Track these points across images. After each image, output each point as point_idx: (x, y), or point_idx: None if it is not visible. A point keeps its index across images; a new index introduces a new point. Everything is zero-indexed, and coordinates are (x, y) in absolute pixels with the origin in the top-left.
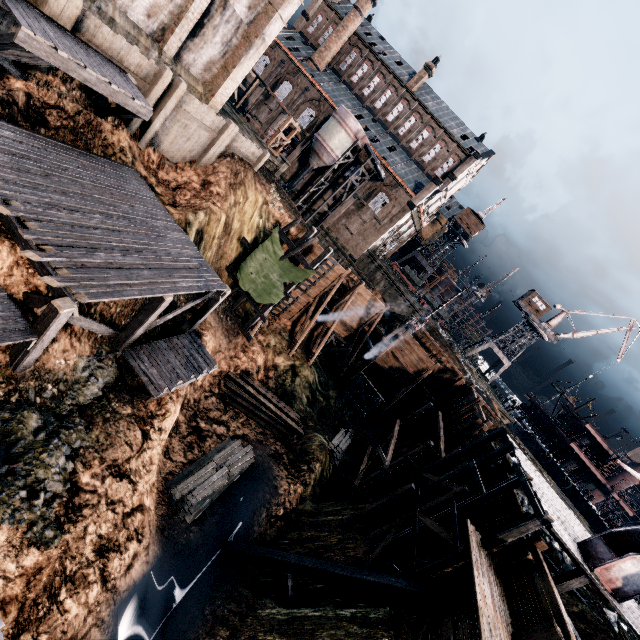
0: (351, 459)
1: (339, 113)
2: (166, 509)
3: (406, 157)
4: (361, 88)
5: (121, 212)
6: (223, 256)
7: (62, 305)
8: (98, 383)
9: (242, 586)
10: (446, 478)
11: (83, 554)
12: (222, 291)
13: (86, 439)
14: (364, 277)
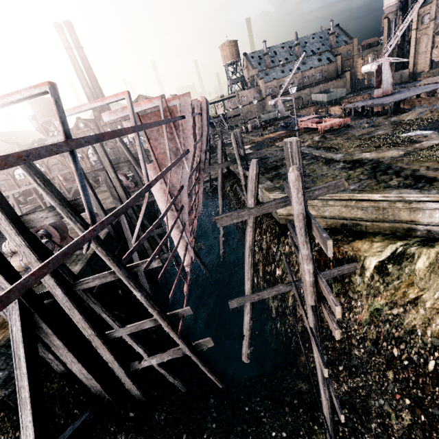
0: None
1: None
2: None
3: None
4: None
5: None
6: None
7: None
8: None
9: None
10: None
11: None
12: None
13: None
14: None
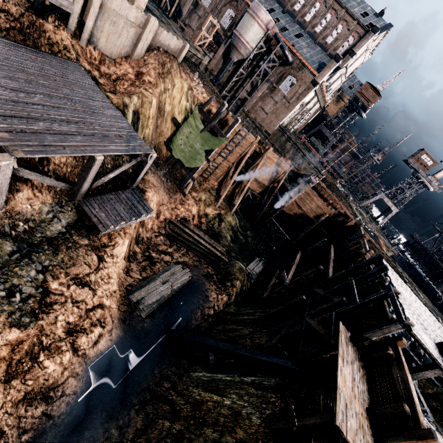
0: (264, 279)
1: (252, 8)
2: (127, 308)
3: (311, 41)
4: None
5: (62, 94)
6: (161, 134)
7: (1, 159)
8: (61, 223)
9: (181, 357)
10: (330, 292)
11: (56, 333)
12: (149, 154)
13: (53, 260)
14: (277, 147)
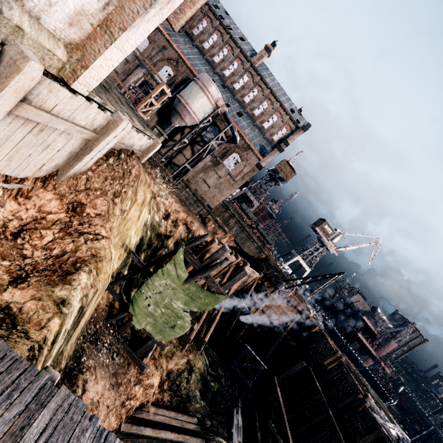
0: (244, 437)
1: (201, 79)
2: None
3: (250, 122)
4: (212, 55)
5: None
6: None
7: None
8: None
9: None
10: None
11: None
12: None
13: None
14: (221, 224)
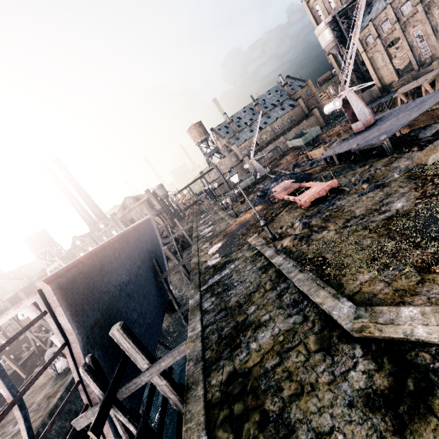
0: None
1: None
2: None
3: None
4: None
5: None
6: None
7: None
8: None
9: None
10: None
11: None
12: None
13: None
14: None
